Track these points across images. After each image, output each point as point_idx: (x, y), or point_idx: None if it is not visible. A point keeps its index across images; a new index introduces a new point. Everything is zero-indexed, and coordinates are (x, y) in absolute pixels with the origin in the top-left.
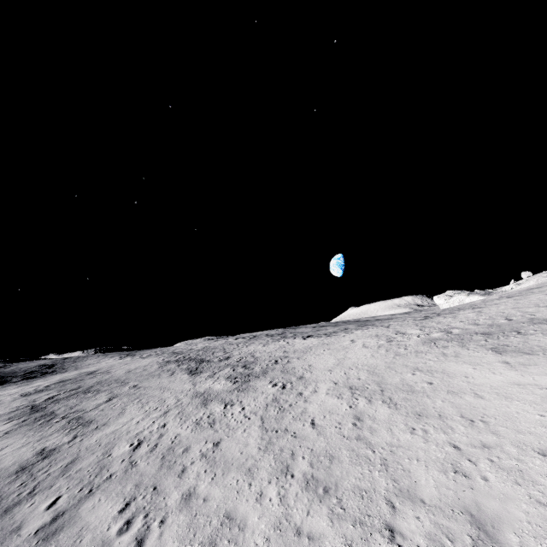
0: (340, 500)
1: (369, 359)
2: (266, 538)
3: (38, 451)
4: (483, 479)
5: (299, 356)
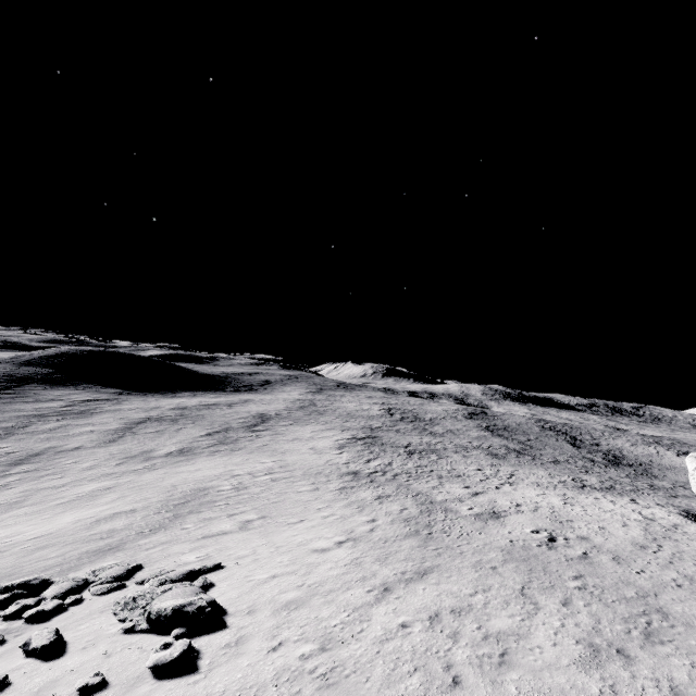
0: None
1: (179, 479)
2: None
3: (79, 446)
4: None
5: (230, 454)
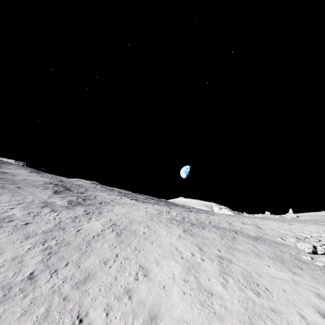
0: (50, 257)
1: (138, 216)
2: (5, 260)
3: None
4: (109, 267)
5: (114, 205)
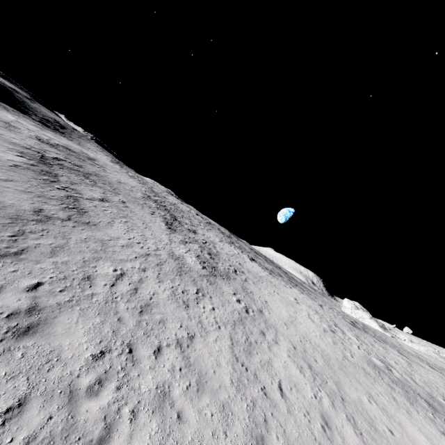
0: None
1: (320, 340)
2: None
3: (35, 208)
4: None
5: (254, 281)
